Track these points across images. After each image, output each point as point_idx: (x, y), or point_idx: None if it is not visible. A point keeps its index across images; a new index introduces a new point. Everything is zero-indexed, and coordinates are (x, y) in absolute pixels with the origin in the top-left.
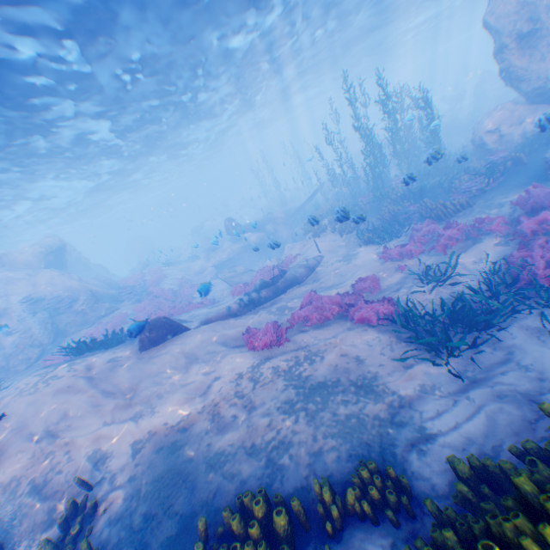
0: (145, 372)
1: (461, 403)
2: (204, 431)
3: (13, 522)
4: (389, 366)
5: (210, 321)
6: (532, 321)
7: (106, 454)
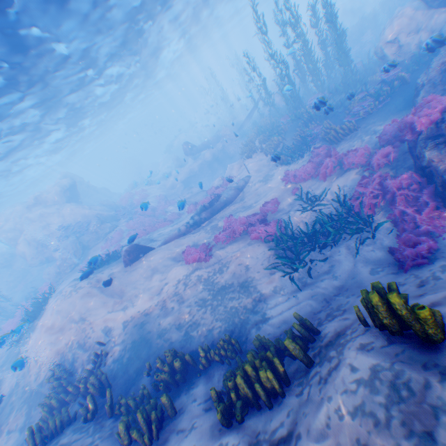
0: (128, 281)
1: (290, 299)
2: (157, 316)
3: (74, 360)
4: (262, 274)
5: (167, 241)
6: (354, 241)
7: (111, 328)
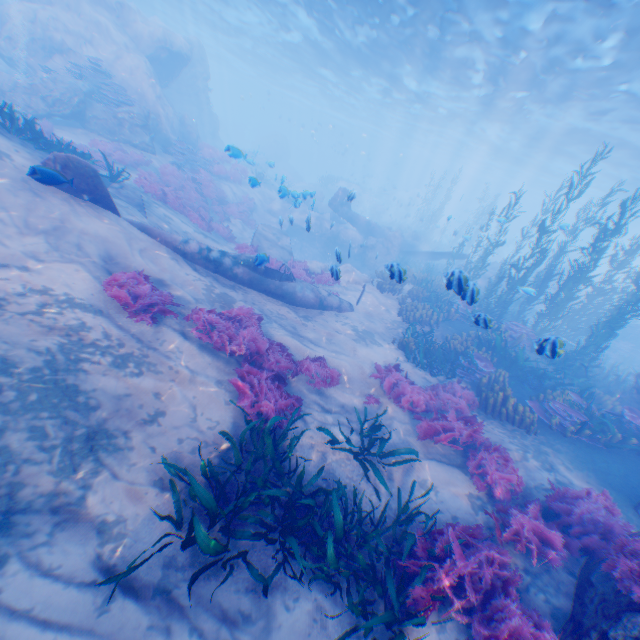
0: None
1: (88, 598)
2: None
3: None
4: (151, 462)
5: (149, 232)
6: (338, 622)
7: None
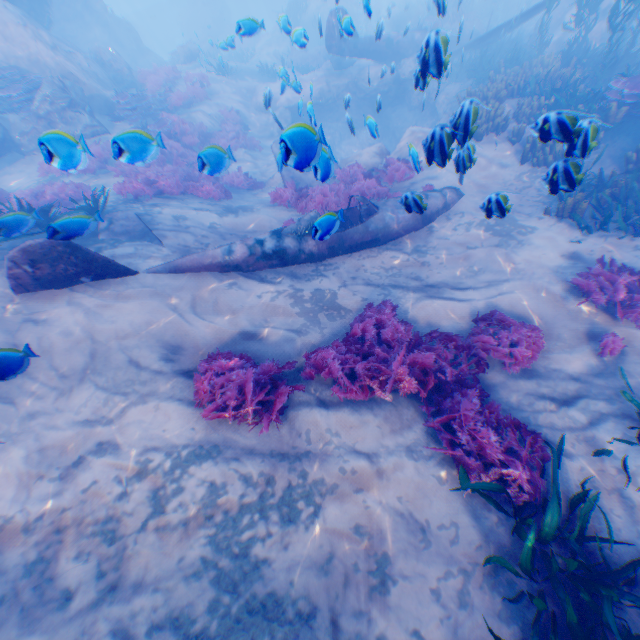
0: None
1: None
2: None
3: None
4: None
5: (182, 270)
6: None
7: None
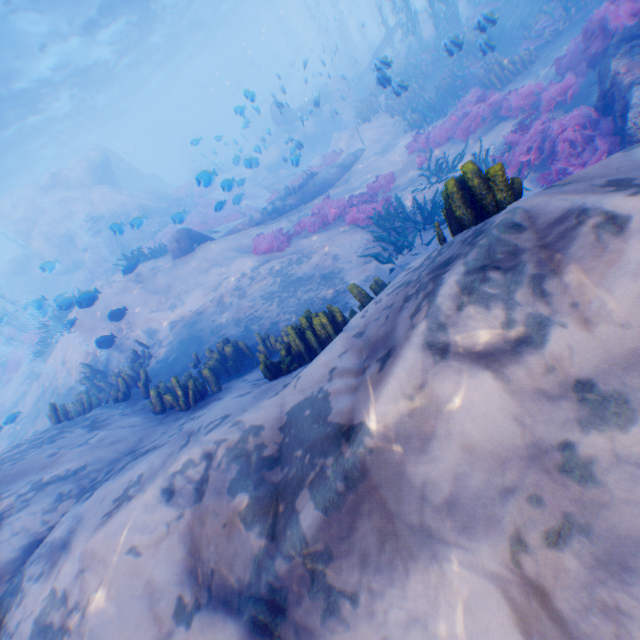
0: (177, 276)
1: None
2: (212, 314)
3: (109, 363)
4: (355, 264)
5: (234, 232)
6: None
7: (155, 329)
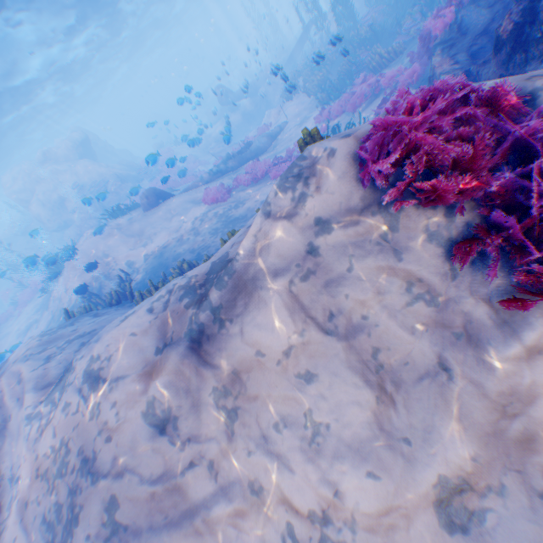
0: (148, 224)
1: None
2: (174, 247)
3: (101, 287)
4: None
5: (189, 190)
6: None
7: (133, 261)
